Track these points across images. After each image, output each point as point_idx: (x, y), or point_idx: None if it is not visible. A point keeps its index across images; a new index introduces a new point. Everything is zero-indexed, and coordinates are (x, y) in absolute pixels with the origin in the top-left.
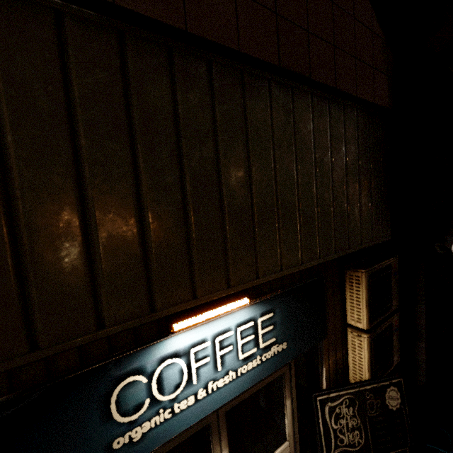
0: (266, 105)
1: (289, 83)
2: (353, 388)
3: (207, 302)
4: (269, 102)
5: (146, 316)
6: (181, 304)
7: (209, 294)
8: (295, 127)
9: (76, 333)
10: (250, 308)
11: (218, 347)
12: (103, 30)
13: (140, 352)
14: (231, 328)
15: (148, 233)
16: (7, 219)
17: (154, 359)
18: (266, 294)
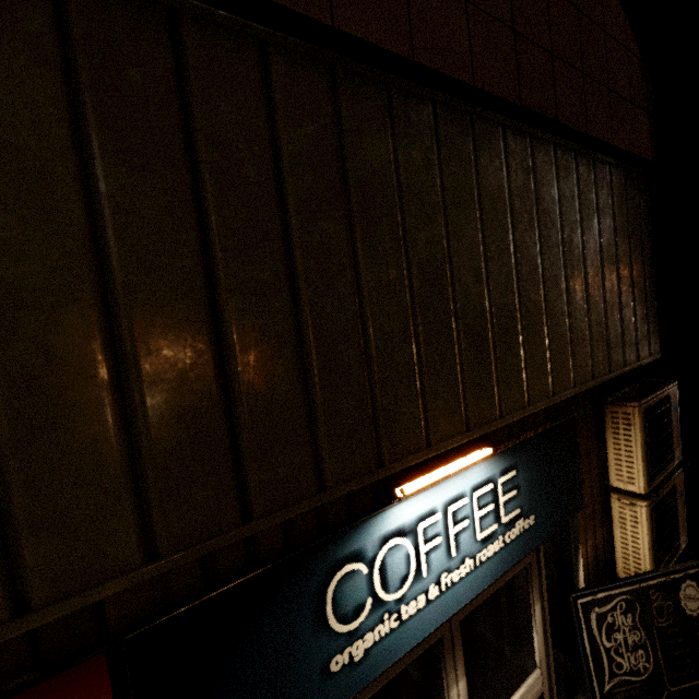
0: (501, 163)
1: (526, 129)
2: (630, 585)
3: (439, 453)
4: (504, 158)
5: (373, 473)
6: (412, 455)
7: (444, 440)
8: (536, 194)
9: (294, 496)
10: (487, 463)
11: (451, 522)
12: (312, 65)
13: (358, 528)
14: (466, 493)
15: (370, 351)
16: (213, 332)
17: (375, 539)
18: (504, 442)
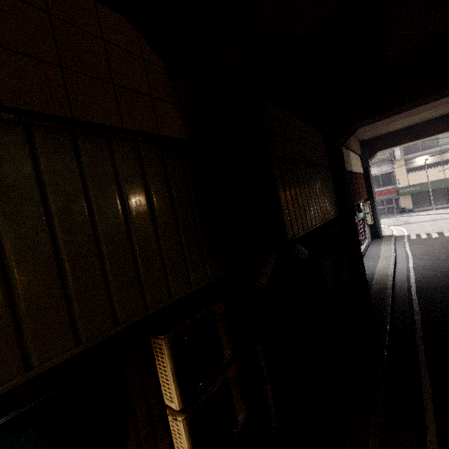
0: None
1: None
2: None
3: None
4: None
5: None
6: None
7: None
8: None
9: None
10: None
11: None
12: None
13: None
14: None
15: None
16: None
17: None
18: None
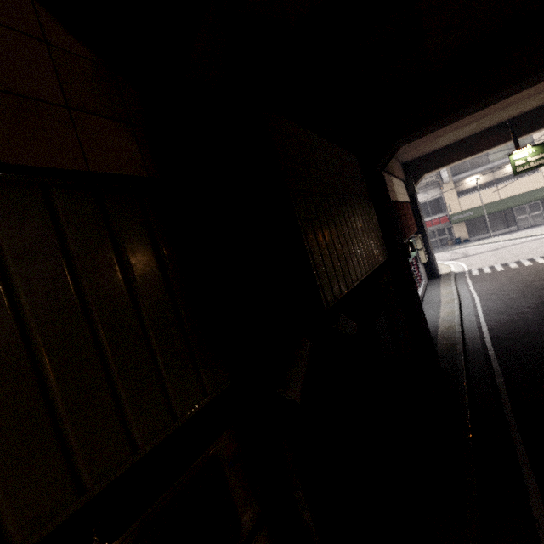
0: None
1: None
2: None
3: None
4: None
5: None
6: None
7: None
8: None
9: None
10: None
11: None
12: None
13: None
14: None
15: None
16: None
17: None
18: None
